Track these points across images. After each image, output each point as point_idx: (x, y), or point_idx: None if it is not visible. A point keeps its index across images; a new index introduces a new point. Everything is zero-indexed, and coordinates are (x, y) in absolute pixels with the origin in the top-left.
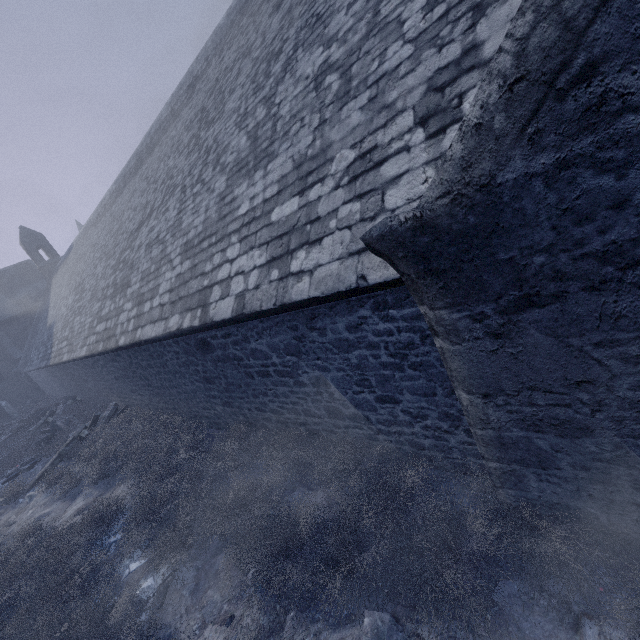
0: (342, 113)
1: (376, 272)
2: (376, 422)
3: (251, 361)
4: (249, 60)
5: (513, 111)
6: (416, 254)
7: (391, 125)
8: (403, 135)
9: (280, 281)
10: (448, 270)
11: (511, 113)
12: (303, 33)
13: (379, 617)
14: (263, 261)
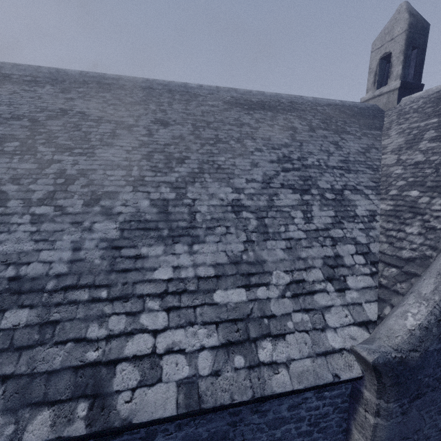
0: (267, 244)
1: (345, 373)
2: None
3: None
4: (132, 135)
5: (439, 329)
6: (396, 374)
7: (310, 272)
8: (320, 282)
9: (251, 370)
10: (402, 383)
11: (439, 329)
12: (207, 166)
13: None
14: (216, 342)
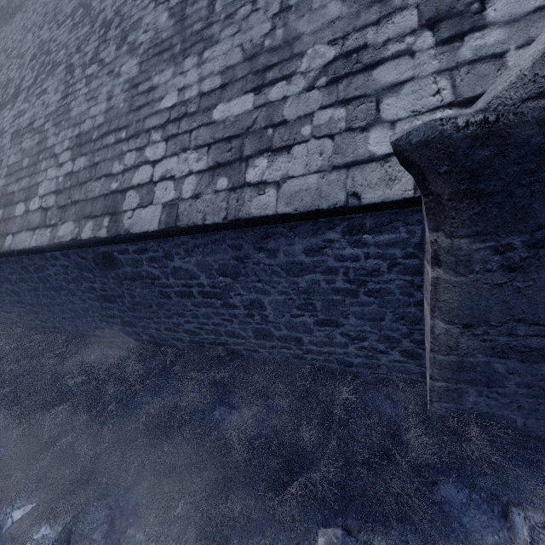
0: (314, 1)
1: (374, 190)
2: (308, 343)
3: (170, 280)
4: None
5: None
6: (465, 170)
7: (386, 23)
8: (404, 36)
9: (231, 191)
10: (495, 193)
11: None
12: None
13: (333, 534)
14: (203, 166)
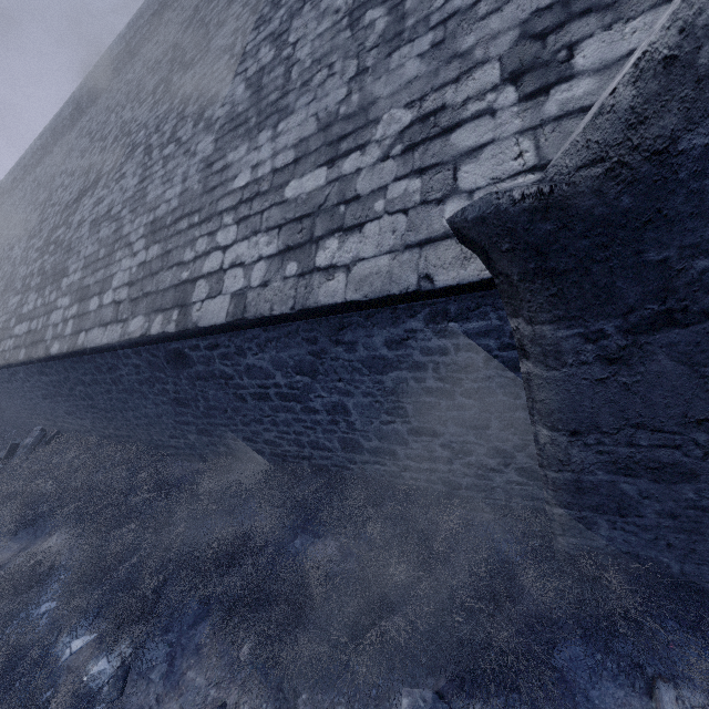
0: (392, 60)
1: (448, 271)
2: (404, 457)
3: (245, 380)
4: None
5: None
6: (529, 247)
7: (466, 80)
8: (485, 94)
9: (300, 278)
10: (569, 272)
11: None
12: None
13: (420, 696)
14: (273, 250)
